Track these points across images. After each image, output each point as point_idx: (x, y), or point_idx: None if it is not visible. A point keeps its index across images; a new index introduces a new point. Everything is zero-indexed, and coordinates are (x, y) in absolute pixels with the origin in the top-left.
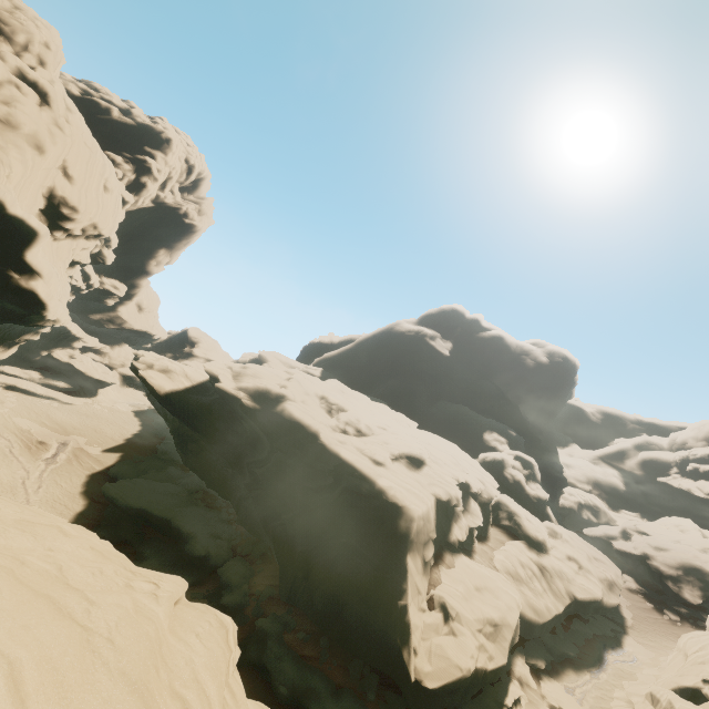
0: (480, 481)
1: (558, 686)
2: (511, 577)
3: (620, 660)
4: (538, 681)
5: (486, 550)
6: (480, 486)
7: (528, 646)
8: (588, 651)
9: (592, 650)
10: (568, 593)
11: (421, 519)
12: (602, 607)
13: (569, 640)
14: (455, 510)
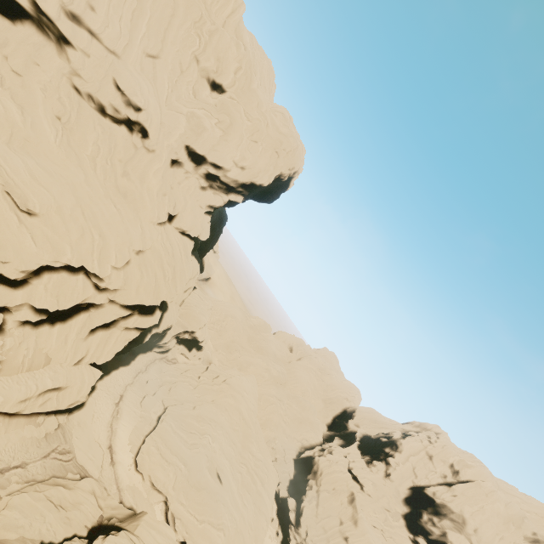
0: None
1: None
2: None
3: None
4: None
5: None
6: None
7: None
8: None
9: None
10: None
11: (143, 515)
12: None
13: None
14: None
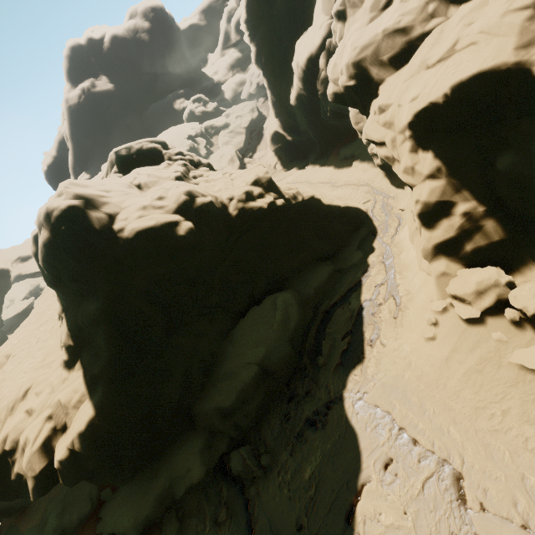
0: (192, 129)
1: (257, 153)
2: (227, 145)
3: None
4: (253, 158)
5: (216, 147)
6: (194, 131)
7: (246, 154)
8: (259, 137)
9: (260, 136)
10: (243, 129)
11: None
12: (255, 121)
13: (254, 140)
14: (195, 147)
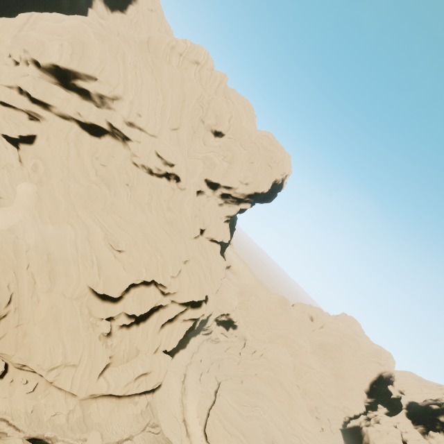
0: None
1: None
2: None
3: (13, 428)
4: None
5: None
6: None
7: None
8: None
9: None
10: None
11: None
12: None
13: None
14: None
